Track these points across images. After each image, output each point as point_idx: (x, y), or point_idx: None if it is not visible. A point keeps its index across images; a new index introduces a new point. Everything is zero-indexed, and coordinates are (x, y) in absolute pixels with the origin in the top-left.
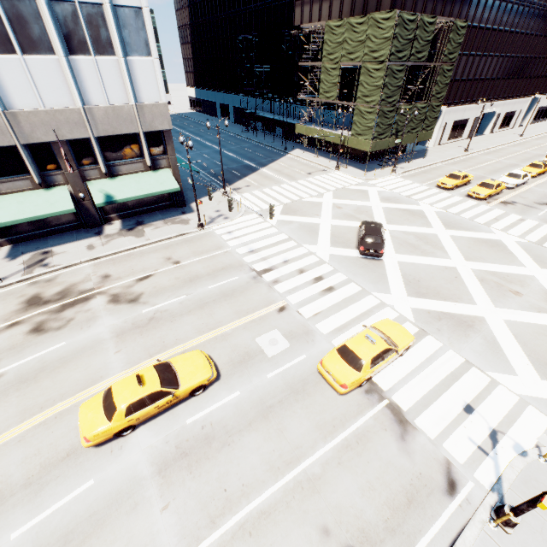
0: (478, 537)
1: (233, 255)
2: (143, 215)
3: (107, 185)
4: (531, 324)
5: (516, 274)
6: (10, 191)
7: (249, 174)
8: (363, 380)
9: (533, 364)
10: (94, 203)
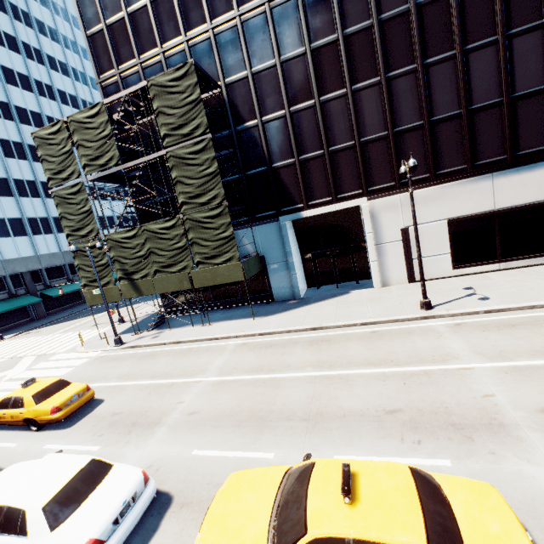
0: None
1: None
2: None
3: None
4: None
5: None
6: None
7: (82, 317)
8: None
9: None
10: None
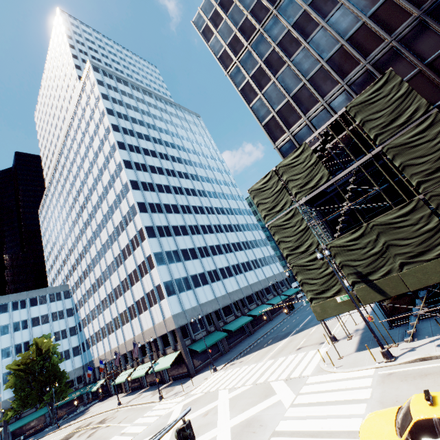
0: None
1: (121, 430)
2: (178, 380)
3: (160, 360)
4: None
5: None
6: (147, 361)
7: (268, 345)
8: None
9: None
10: (163, 369)
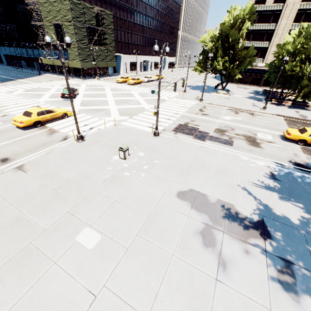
0: (67, 145)
1: None
2: None
3: None
4: (127, 108)
5: (131, 99)
6: None
7: (8, 81)
8: (34, 121)
9: (120, 114)
10: None
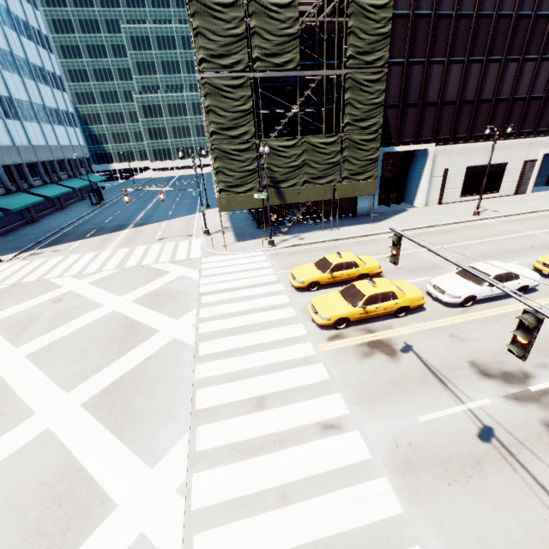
0: None
1: None
2: None
3: None
4: None
5: None
6: None
7: (97, 235)
8: None
9: None
10: None
